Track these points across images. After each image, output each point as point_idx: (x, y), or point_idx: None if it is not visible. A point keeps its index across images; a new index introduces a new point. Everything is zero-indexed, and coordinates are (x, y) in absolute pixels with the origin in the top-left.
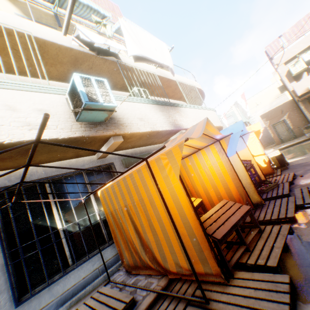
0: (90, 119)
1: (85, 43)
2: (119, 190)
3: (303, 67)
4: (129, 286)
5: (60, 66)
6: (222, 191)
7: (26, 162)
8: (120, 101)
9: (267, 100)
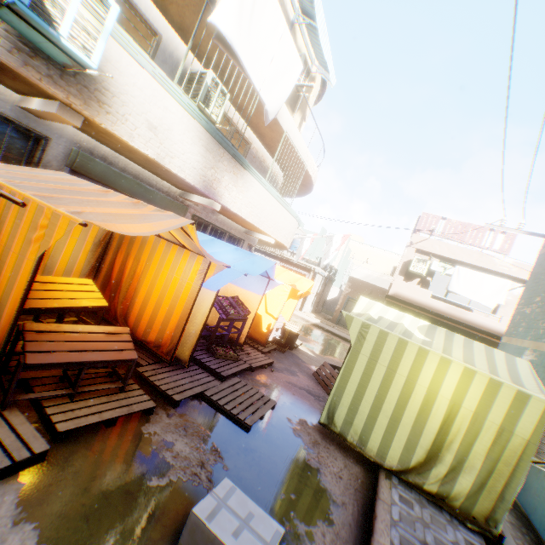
0: (28, 36)
1: None
2: None
3: (423, 273)
4: None
5: None
6: (161, 316)
7: None
8: (140, 66)
9: (384, 267)
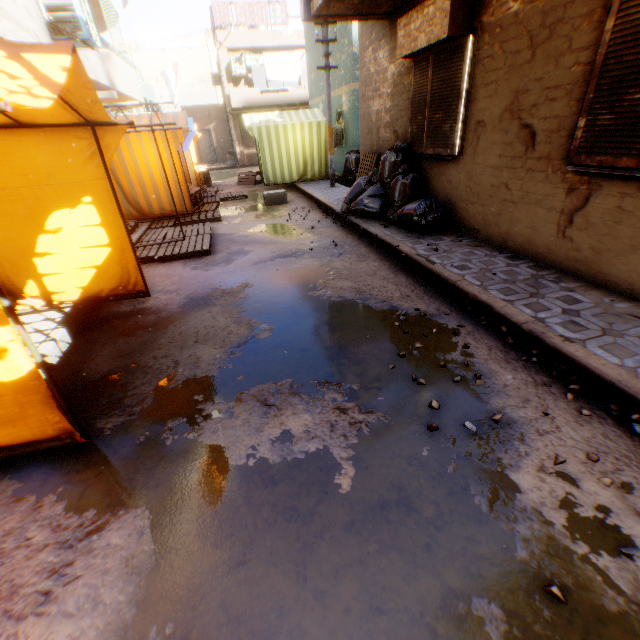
0: None
1: None
2: None
3: (244, 74)
4: None
5: None
6: None
7: None
8: None
9: (187, 76)
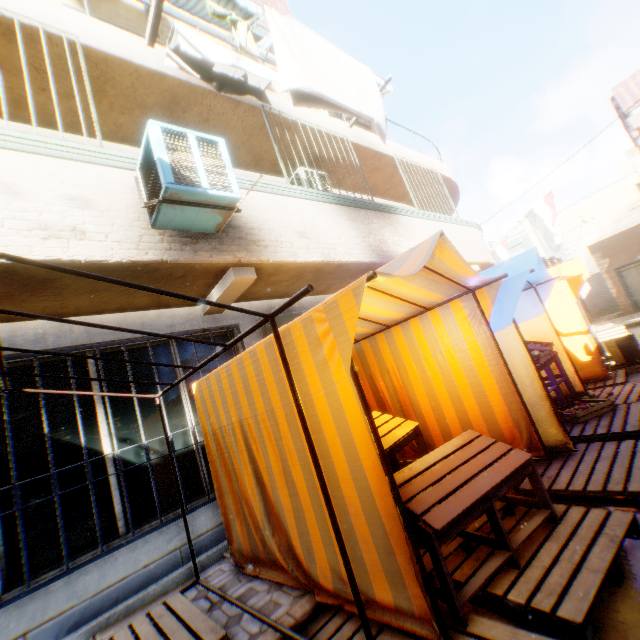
0: (183, 225)
1: (194, 64)
2: (230, 384)
3: None
4: (230, 602)
5: (140, 113)
6: (473, 408)
7: (47, 310)
8: (258, 192)
9: (608, 213)
